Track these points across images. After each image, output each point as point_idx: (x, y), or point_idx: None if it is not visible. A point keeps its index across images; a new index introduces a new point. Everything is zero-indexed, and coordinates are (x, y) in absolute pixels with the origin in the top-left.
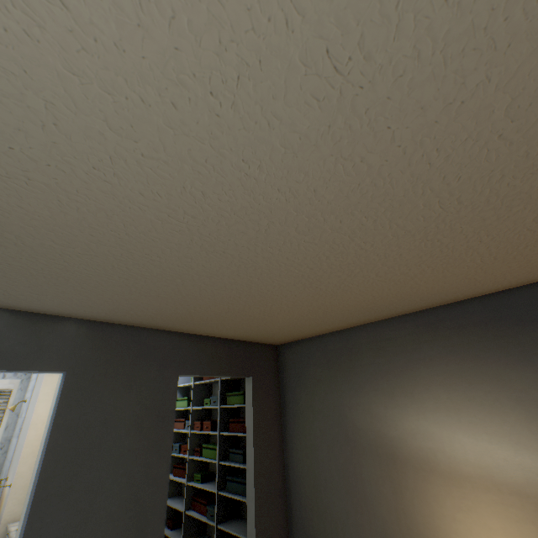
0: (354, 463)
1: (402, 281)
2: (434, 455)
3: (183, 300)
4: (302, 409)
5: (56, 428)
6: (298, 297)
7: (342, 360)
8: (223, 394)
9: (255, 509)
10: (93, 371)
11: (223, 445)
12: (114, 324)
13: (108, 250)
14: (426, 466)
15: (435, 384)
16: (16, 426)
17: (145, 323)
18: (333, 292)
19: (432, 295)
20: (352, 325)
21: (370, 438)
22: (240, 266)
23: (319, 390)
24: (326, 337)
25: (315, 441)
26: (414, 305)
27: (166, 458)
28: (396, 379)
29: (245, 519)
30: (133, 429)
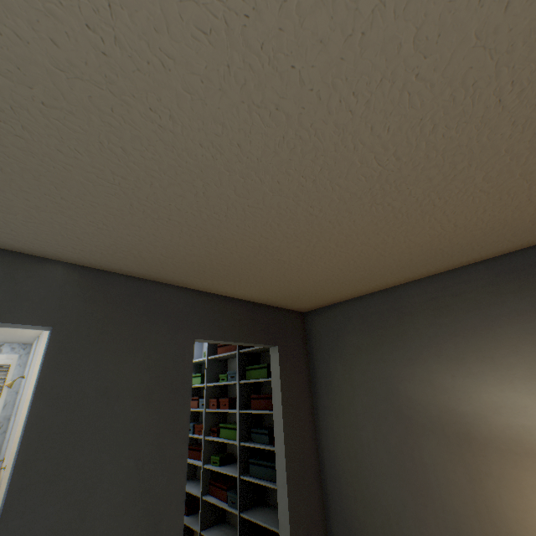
0: (410, 445)
1: (512, 192)
2: (529, 434)
3: (202, 229)
4: (337, 383)
5: (40, 397)
6: (357, 225)
7: (389, 323)
8: (241, 368)
9: (288, 498)
10: (88, 329)
11: (243, 424)
12: (114, 274)
13: (89, 97)
14: (518, 448)
15: (527, 345)
16: (15, 404)
17: (151, 273)
18: (406, 215)
19: (533, 225)
20: (402, 282)
21: (432, 414)
22: (295, 148)
23: (359, 360)
24: (366, 299)
25: (357, 419)
26: (496, 245)
27: (183, 437)
28: (467, 342)
29: (271, 507)
30: (140, 401)
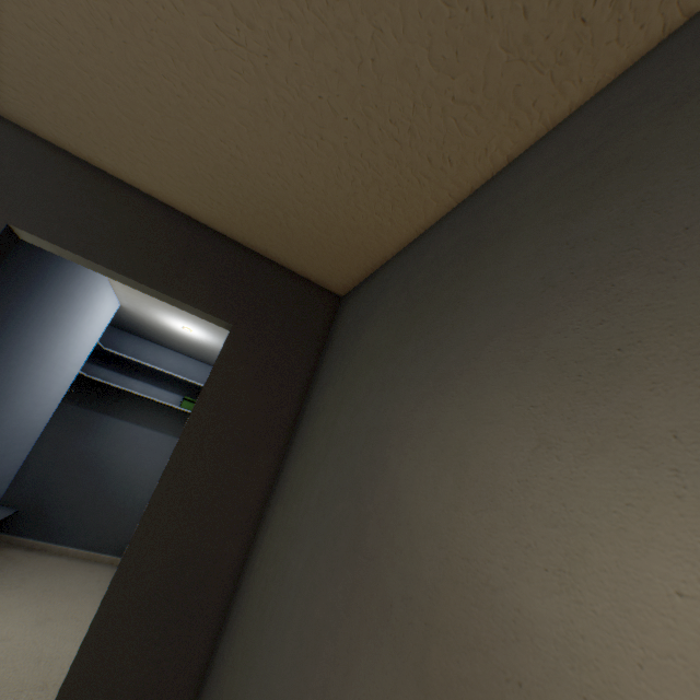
0: (337, 648)
1: None
2: None
3: None
4: (315, 433)
5: None
6: None
7: (443, 281)
8: None
9: (98, 618)
10: None
11: None
12: None
13: None
14: None
15: None
16: None
17: None
18: None
19: None
20: (511, 143)
21: (420, 574)
22: None
23: (359, 383)
24: (429, 234)
25: (300, 522)
26: None
27: None
28: (666, 284)
29: None
30: None
